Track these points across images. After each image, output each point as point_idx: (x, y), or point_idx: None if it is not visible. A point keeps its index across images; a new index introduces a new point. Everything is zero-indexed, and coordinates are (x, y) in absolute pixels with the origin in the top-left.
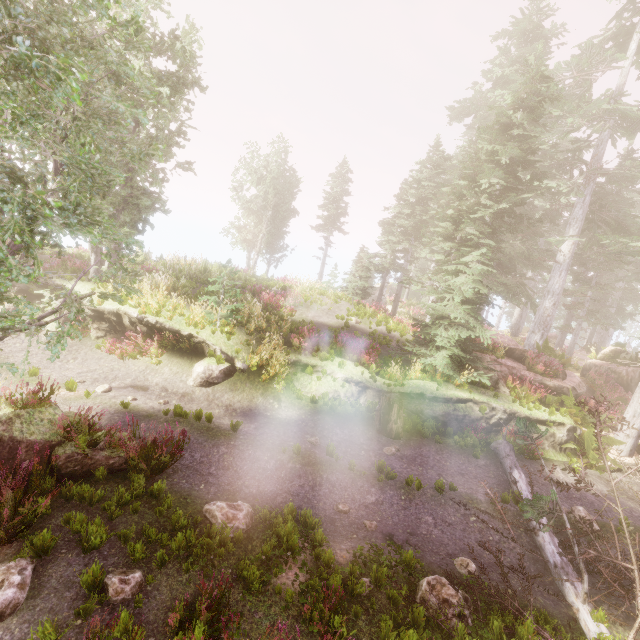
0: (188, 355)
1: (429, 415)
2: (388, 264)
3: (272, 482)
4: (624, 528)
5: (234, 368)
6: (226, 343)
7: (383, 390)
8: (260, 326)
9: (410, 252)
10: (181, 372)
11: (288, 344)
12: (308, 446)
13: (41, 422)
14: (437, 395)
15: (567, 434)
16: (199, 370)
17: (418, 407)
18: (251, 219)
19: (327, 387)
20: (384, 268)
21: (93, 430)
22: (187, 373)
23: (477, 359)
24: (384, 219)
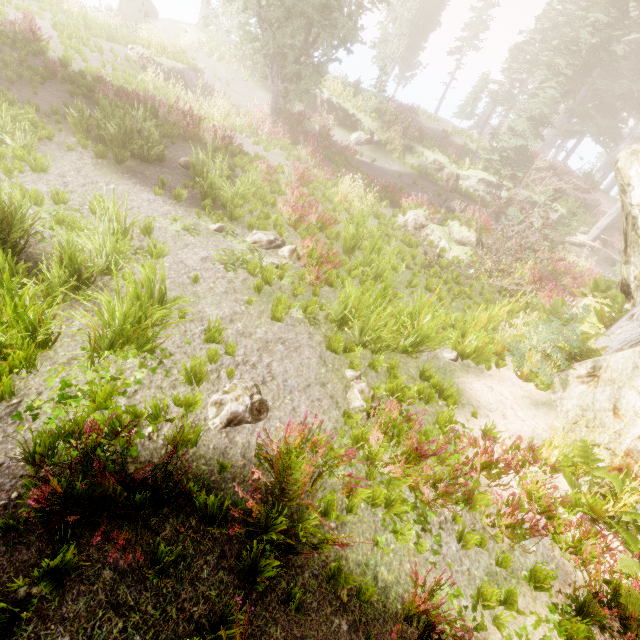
0: (348, 129)
1: (476, 189)
2: (502, 92)
3: (387, 181)
4: (518, 196)
5: (372, 140)
6: (371, 124)
7: (454, 171)
8: (391, 120)
9: (526, 82)
10: (344, 137)
11: (405, 135)
12: (404, 179)
13: (311, 127)
14: (485, 178)
15: (557, 218)
16: (355, 136)
17: (471, 184)
18: (394, 30)
19: (421, 163)
20: (497, 96)
21: (328, 135)
22: (347, 138)
23: (525, 166)
24: (516, 44)
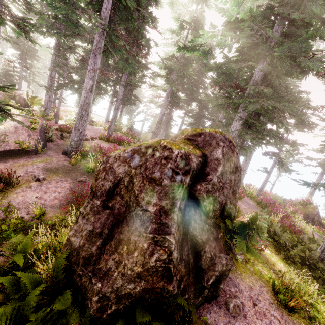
0: None
1: None
2: None
3: None
4: None
5: None
6: None
7: None
8: None
9: None
10: None
11: None
12: None
13: None
14: None
15: None
16: None
17: None
18: None
19: None
20: None
21: None
22: None
23: None
24: None
